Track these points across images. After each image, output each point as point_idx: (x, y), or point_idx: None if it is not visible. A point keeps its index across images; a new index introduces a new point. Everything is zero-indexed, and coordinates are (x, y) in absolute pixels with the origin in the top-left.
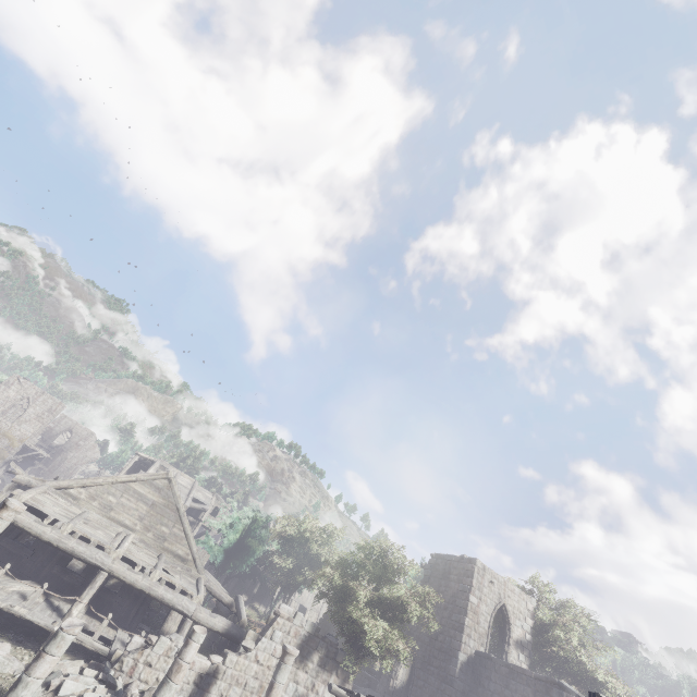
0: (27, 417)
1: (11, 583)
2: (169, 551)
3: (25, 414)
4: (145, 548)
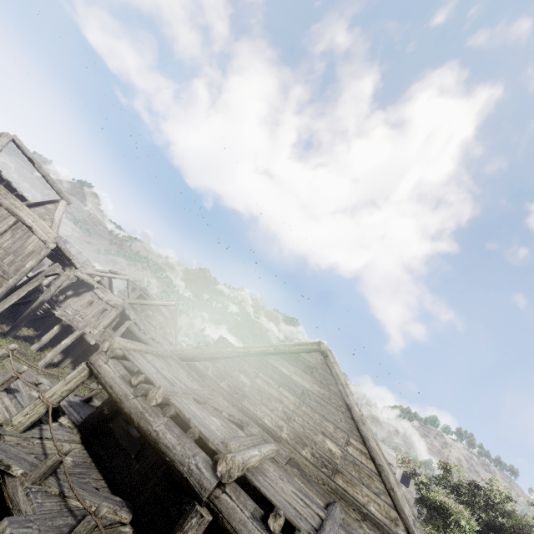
0: None
1: (82, 490)
2: (348, 501)
3: None
4: (299, 480)
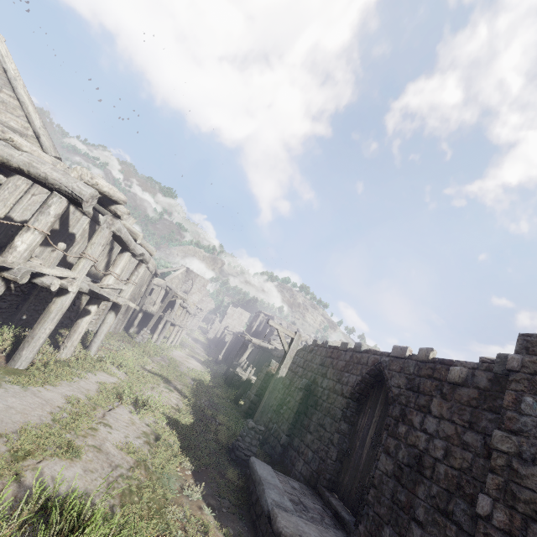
0: (194, 291)
1: None
2: None
3: (192, 289)
4: None
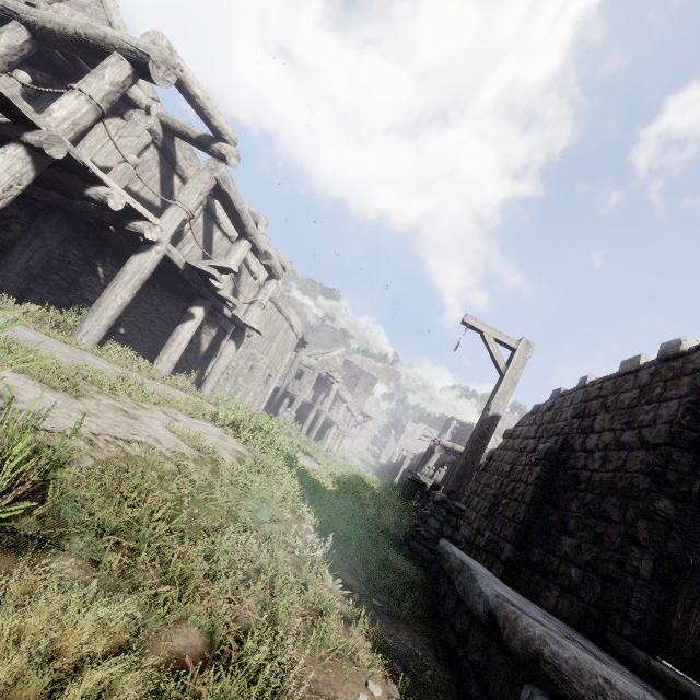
0: (358, 391)
1: None
2: None
3: (356, 388)
4: None
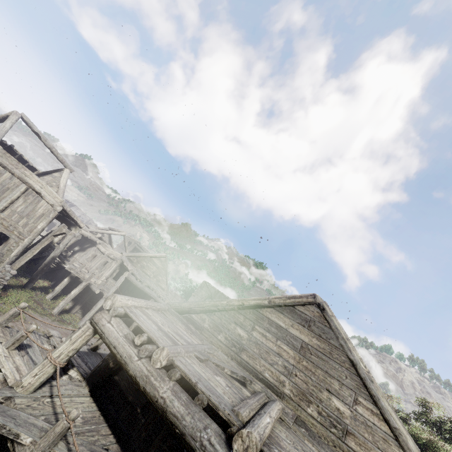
0: None
1: None
2: None
3: None
4: (308, 441)
